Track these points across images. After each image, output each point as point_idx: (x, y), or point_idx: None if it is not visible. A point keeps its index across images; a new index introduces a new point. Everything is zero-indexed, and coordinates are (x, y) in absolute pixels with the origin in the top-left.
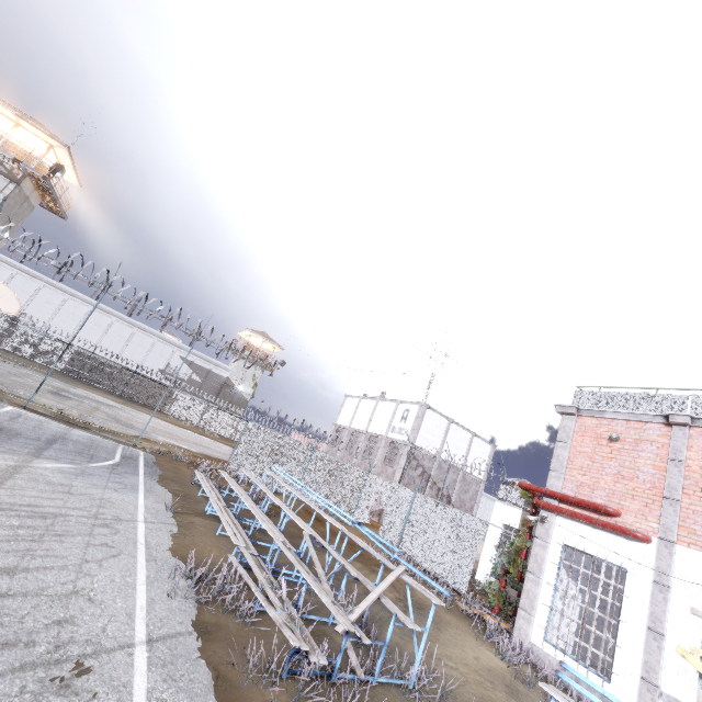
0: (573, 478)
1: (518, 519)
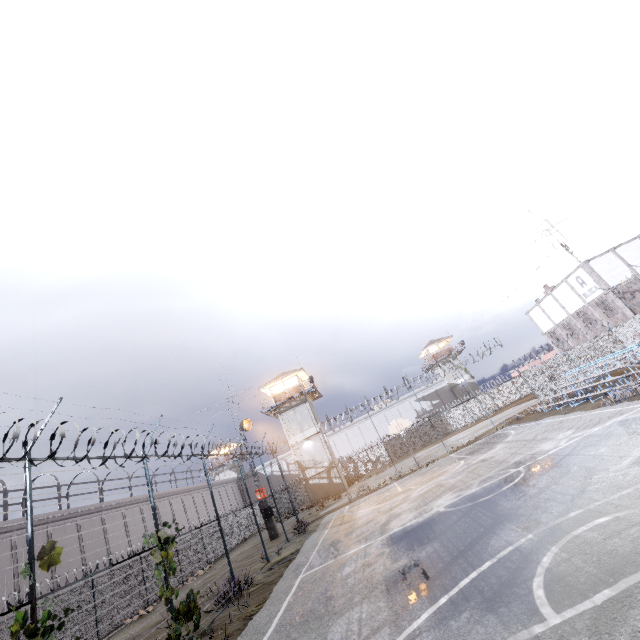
0: None
1: None
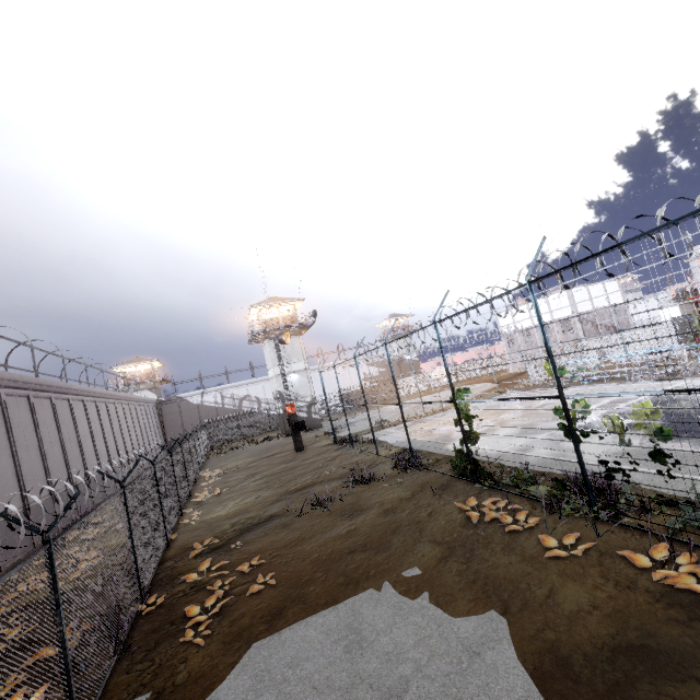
0: None
1: (678, 311)
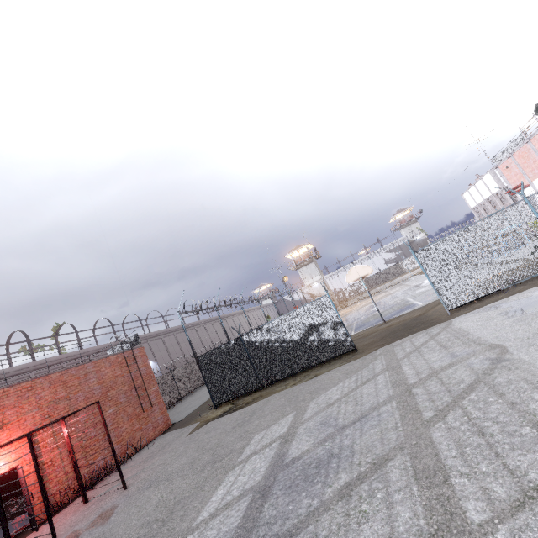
0: (511, 183)
1: None
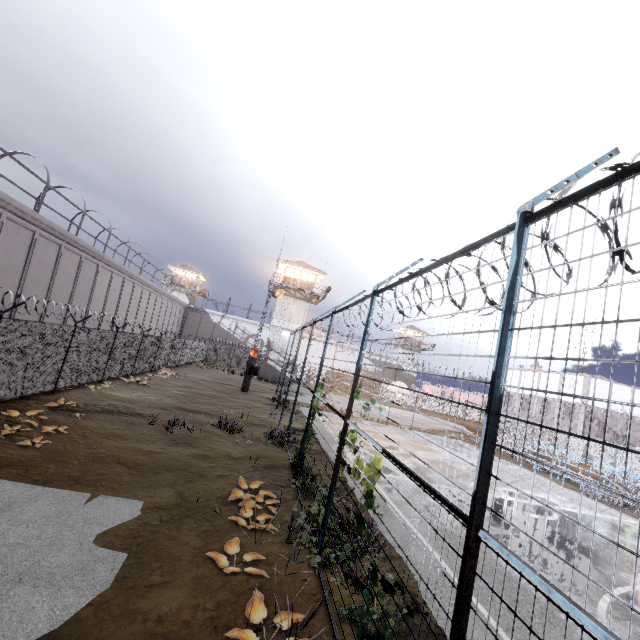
0: None
1: None
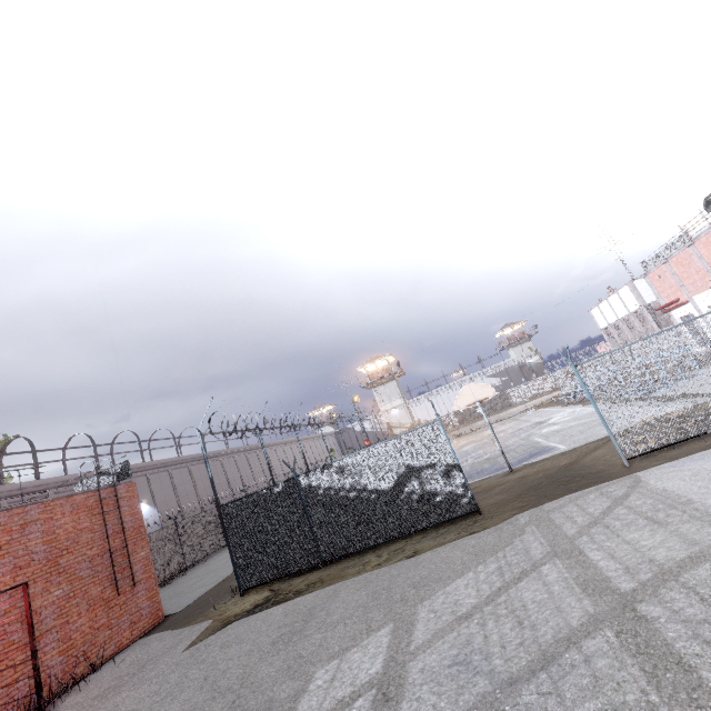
0: (663, 297)
1: None
